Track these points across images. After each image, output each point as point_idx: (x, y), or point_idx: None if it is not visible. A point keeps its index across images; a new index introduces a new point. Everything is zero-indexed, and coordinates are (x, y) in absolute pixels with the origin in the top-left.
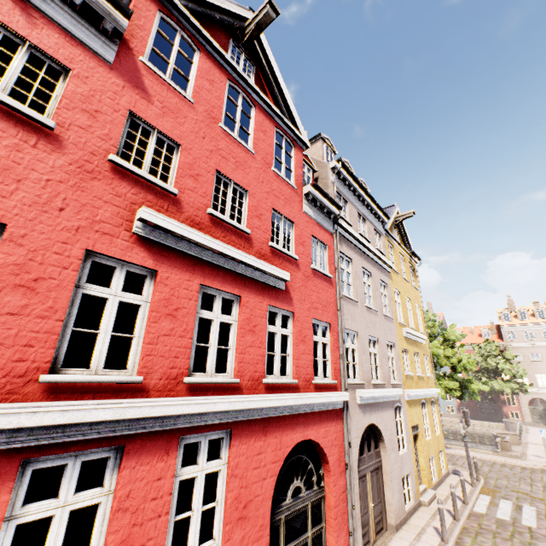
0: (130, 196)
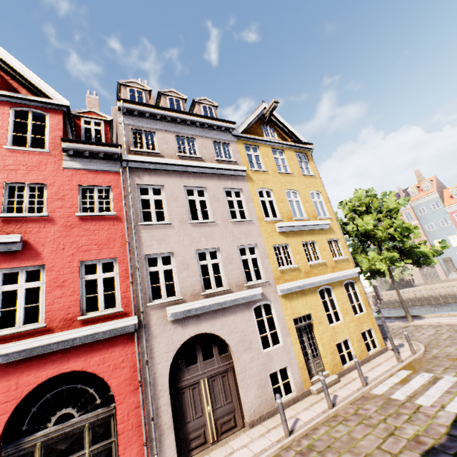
0: None
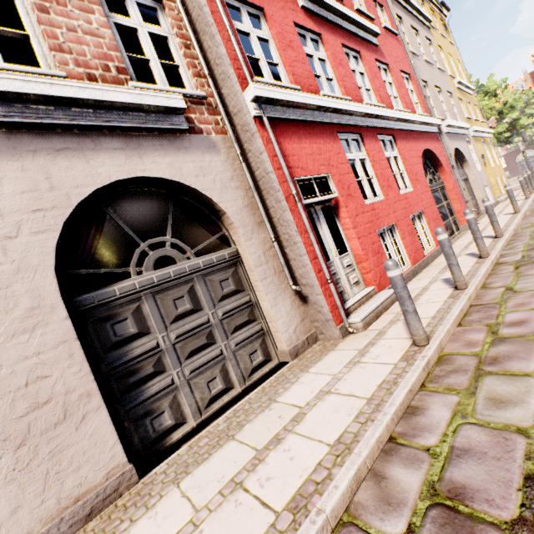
0: None
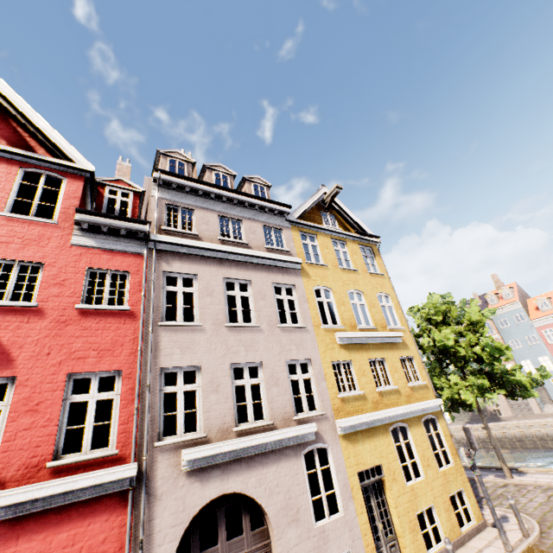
0: None
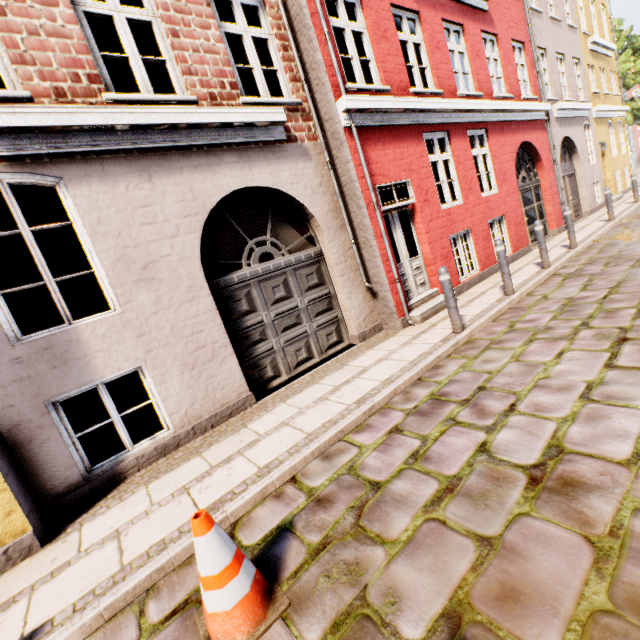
0: None
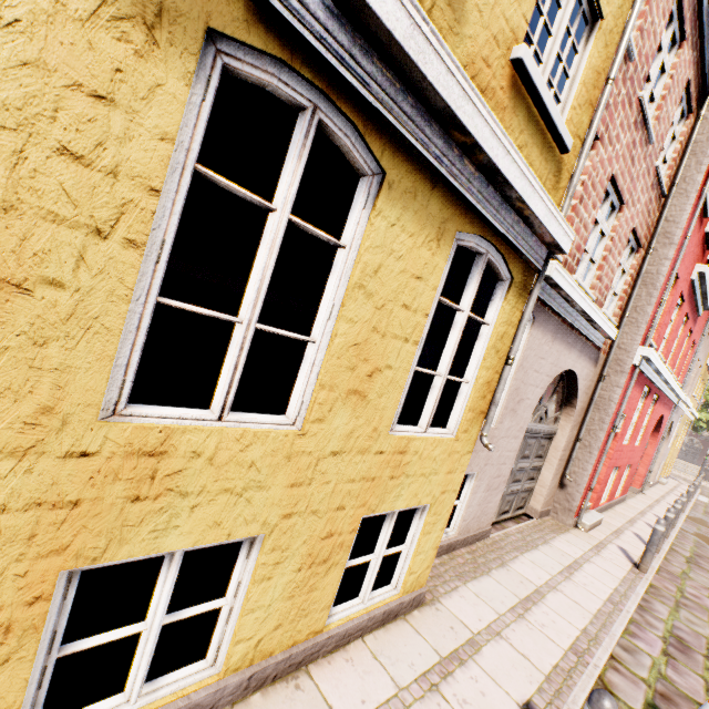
0: (698, 254)
